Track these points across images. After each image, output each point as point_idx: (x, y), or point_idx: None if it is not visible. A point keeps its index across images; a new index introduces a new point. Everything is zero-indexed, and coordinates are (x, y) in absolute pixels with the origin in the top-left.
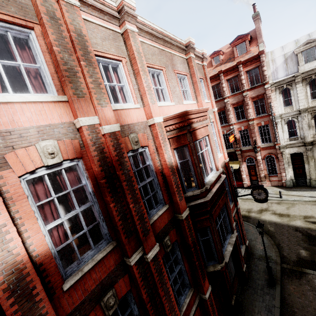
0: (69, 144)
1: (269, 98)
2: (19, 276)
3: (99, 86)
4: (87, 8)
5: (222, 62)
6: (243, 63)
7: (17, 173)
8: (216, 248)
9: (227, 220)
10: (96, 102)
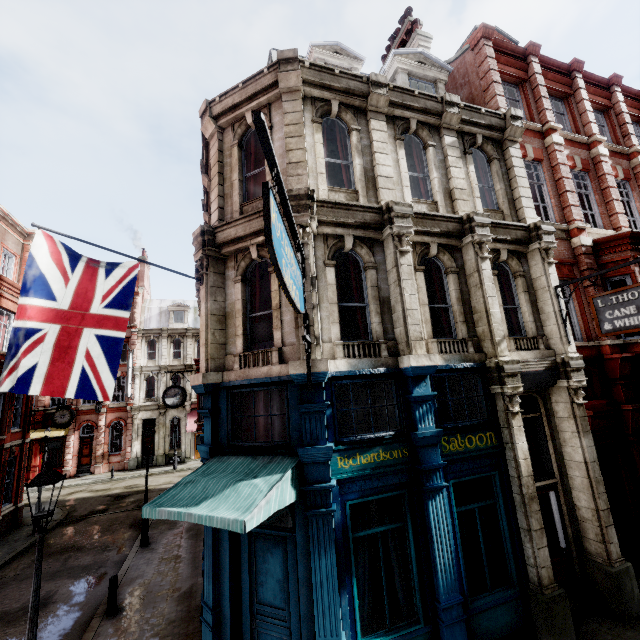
0: None
1: (134, 345)
2: None
3: None
4: None
5: None
6: None
7: None
8: None
9: None
10: None
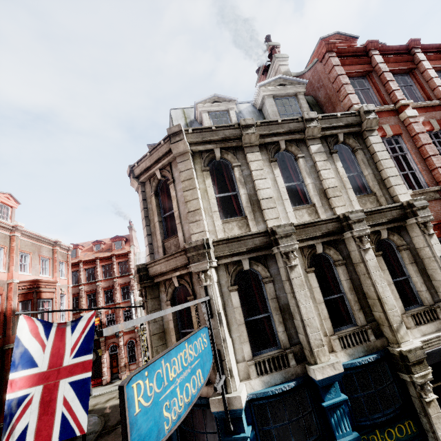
0: None
1: (133, 286)
2: None
3: None
4: None
5: (103, 250)
6: (116, 256)
7: None
8: None
9: None
10: None
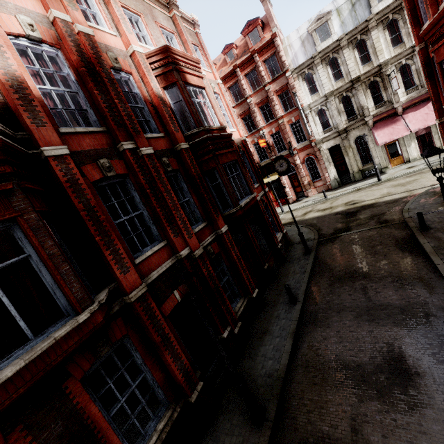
0: (46, 31)
1: (294, 88)
2: (20, 85)
3: None
4: None
5: (238, 57)
6: (258, 52)
7: (4, 29)
8: (227, 190)
9: (243, 181)
10: (65, 3)
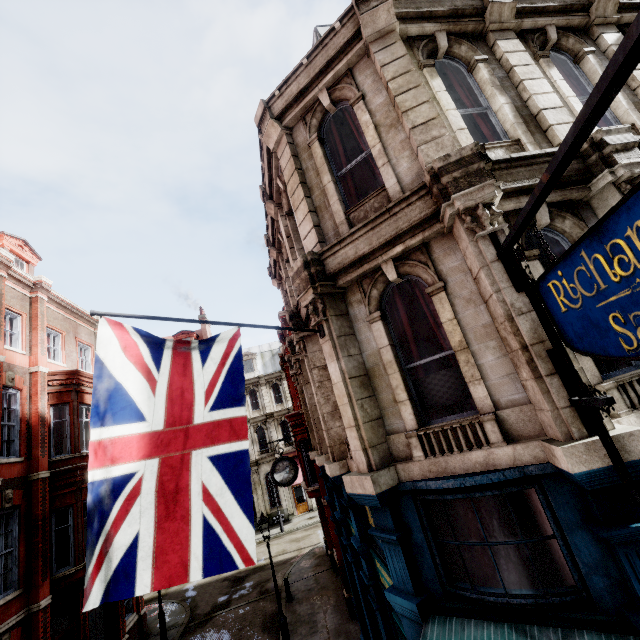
0: None
1: None
2: None
3: (1, 326)
4: (9, 277)
5: None
6: None
7: None
8: (76, 538)
9: None
10: None
